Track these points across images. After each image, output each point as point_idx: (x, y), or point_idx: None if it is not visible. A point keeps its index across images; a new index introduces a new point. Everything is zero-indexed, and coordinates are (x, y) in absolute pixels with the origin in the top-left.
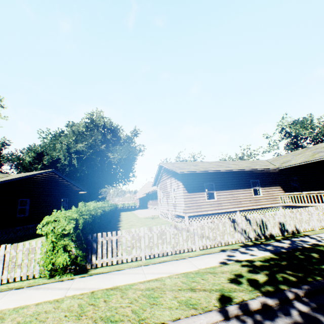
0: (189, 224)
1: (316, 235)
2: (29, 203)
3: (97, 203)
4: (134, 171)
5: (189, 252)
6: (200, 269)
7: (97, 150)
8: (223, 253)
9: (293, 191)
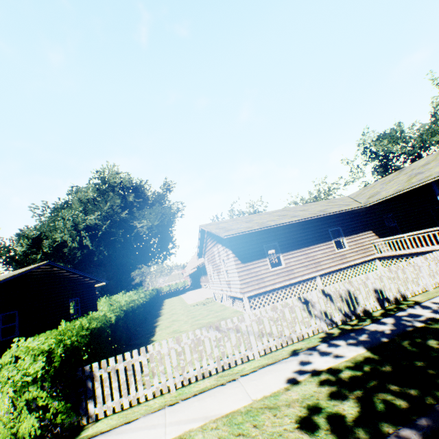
0: (250, 308)
1: (430, 301)
2: (17, 317)
3: (127, 295)
4: (175, 240)
5: (244, 364)
6: (254, 401)
7: (117, 220)
8: (294, 359)
9: (390, 234)
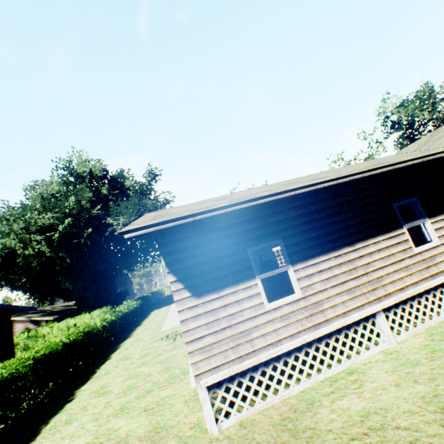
0: (216, 414)
1: None
2: None
3: (87, 316)
4: None
5: None
6: None
7: (85, 218)
8: None
9: None
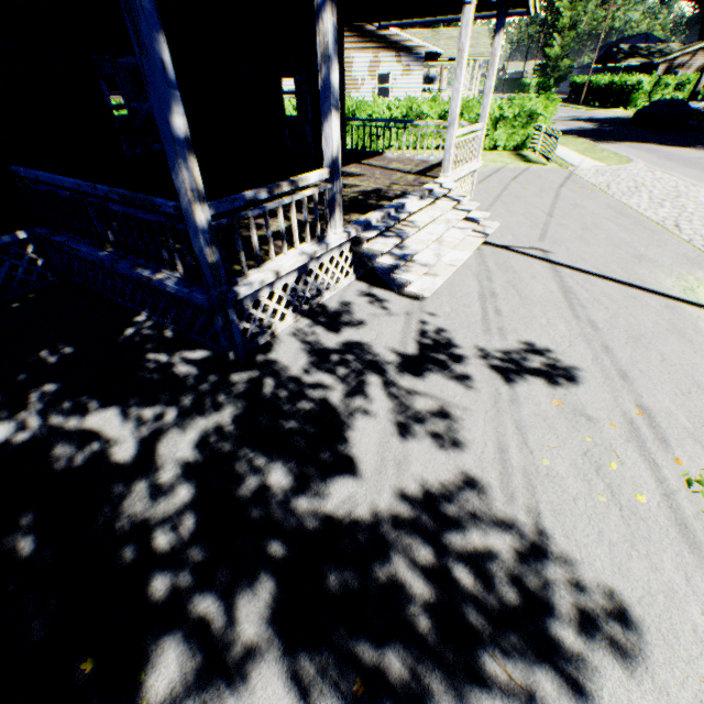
0: None
1: None
2: None
3: None
4: None
5: None
6: None
7: None
8: None
9: None
